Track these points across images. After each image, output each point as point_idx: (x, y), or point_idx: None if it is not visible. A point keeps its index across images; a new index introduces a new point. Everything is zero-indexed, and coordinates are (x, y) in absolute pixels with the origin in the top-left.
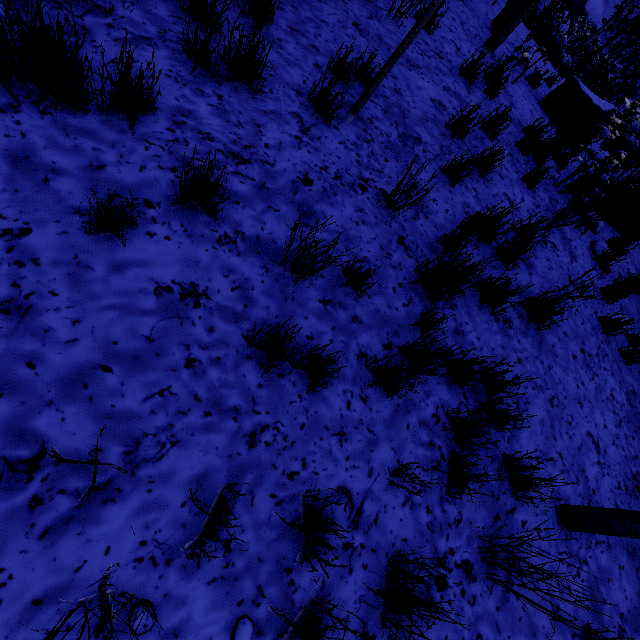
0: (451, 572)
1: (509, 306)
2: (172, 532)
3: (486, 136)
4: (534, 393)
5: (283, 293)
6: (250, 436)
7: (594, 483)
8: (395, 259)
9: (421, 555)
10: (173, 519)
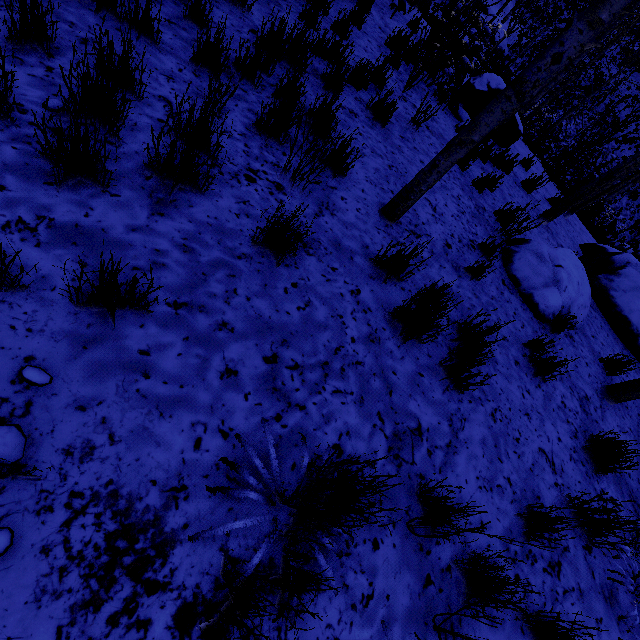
0: (262, 180)
1: (344, 84)
2: (1, 41)
3: (355, 27)
4: (372, 155)
5: (130, 0)
6: (83, 40)
7: (425, 221)
8: (245, 36)
9: (234, 159)
10: (3, 37)
